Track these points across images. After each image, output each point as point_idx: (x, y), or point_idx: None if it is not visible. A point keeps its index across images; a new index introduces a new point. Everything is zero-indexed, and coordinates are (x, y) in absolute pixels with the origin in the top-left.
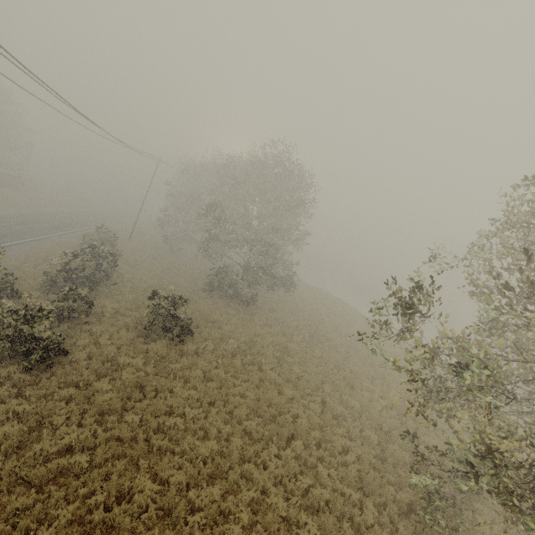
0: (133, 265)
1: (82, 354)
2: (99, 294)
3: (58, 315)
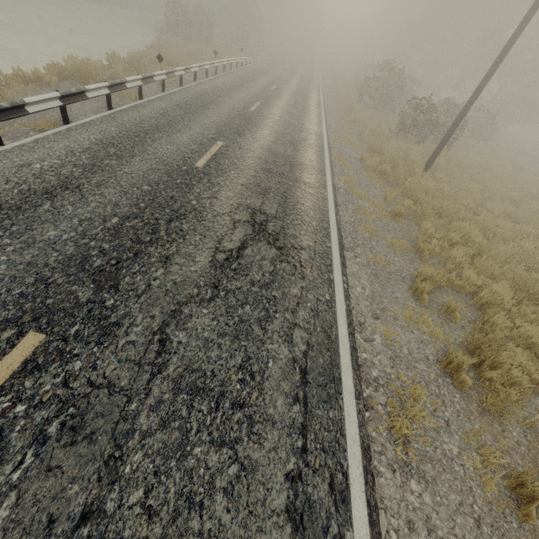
0: None
1: None
2: None
3: None
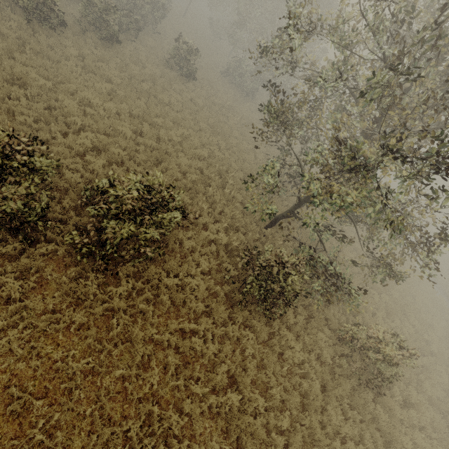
0: (177, 33)
1: (128, 51)
2: (147, 35)
3: (119, 26)
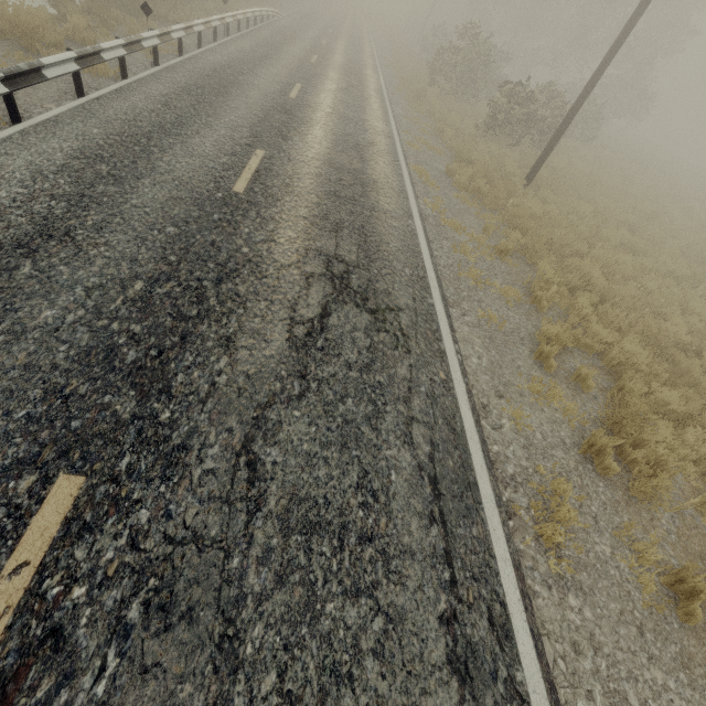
0: None
1: None
2: None
3: None
